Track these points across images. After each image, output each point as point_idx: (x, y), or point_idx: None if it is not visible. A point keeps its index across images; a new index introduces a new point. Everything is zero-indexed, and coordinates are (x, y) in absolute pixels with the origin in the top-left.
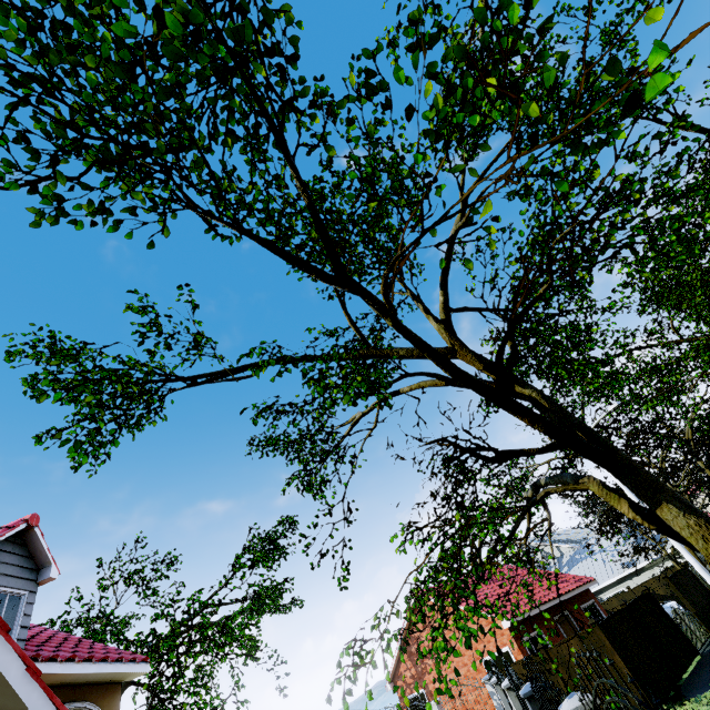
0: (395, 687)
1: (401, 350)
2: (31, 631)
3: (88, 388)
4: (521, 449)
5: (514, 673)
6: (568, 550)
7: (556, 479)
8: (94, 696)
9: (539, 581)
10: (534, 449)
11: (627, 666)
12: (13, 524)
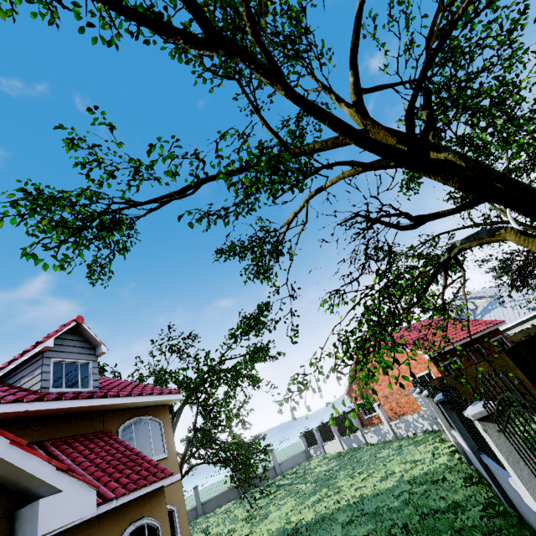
0: (327, 403)
1: (316, 143)
2: (108, 382)
3: (37, 213)
4: (435, 212)
5: (430, 387)
6: (482, 304)
7: (471, 238)
8: (152, 412)
9: (454, 325)
10: (448, 210)
11: (526, 377)
12: (67, 323)
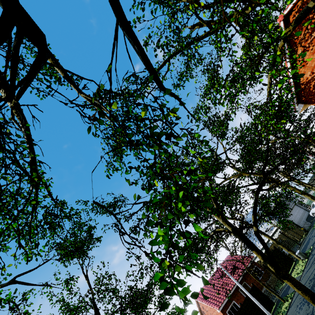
0: None
1: None
2: None
3: None
4: None
5: None
6: None
7: None
8: None
9: None
10: None
11: None
12: None
